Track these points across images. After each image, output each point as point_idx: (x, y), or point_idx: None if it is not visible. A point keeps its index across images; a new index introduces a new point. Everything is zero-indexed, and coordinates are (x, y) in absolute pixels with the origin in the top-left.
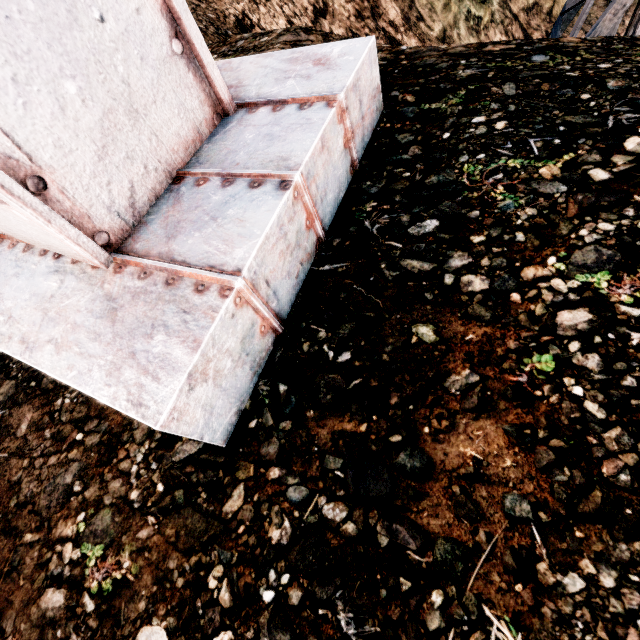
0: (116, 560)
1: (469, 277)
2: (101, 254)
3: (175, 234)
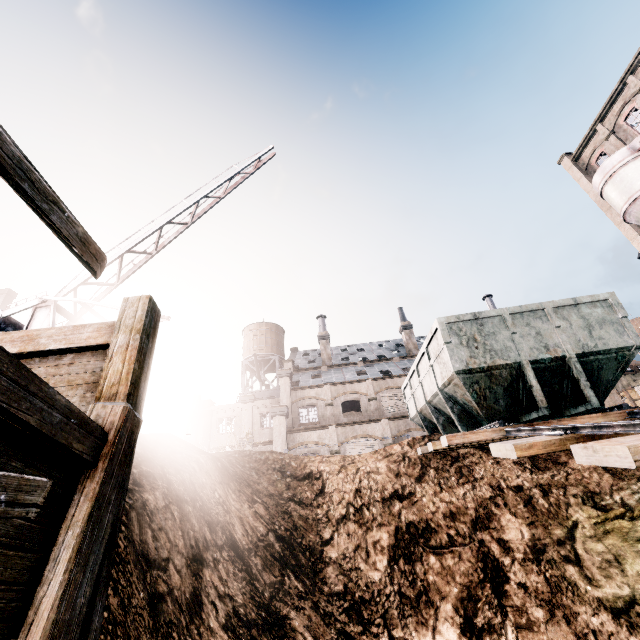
0: None
1: None
2: None
3: None
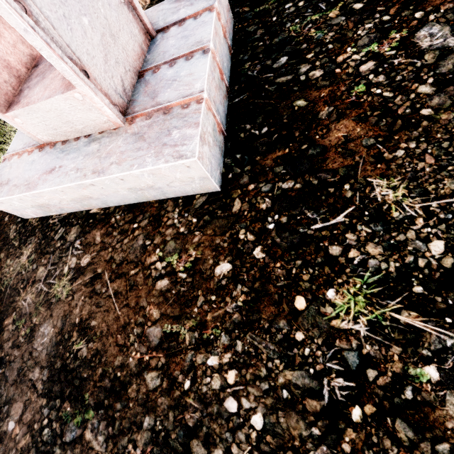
0: (187, 255)
1: (312, 73)
2: (120, 116)
3: (156, 95)
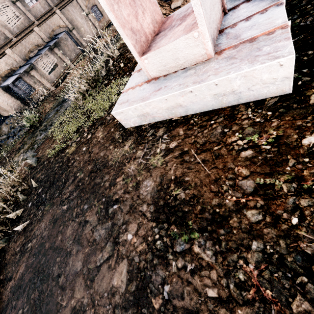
0: (268, 134)
1: None
2: (213, 50)
3: (238, 37)
